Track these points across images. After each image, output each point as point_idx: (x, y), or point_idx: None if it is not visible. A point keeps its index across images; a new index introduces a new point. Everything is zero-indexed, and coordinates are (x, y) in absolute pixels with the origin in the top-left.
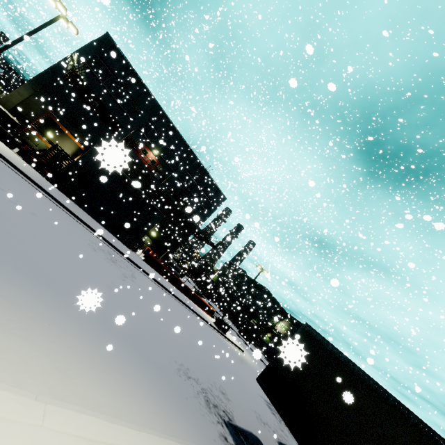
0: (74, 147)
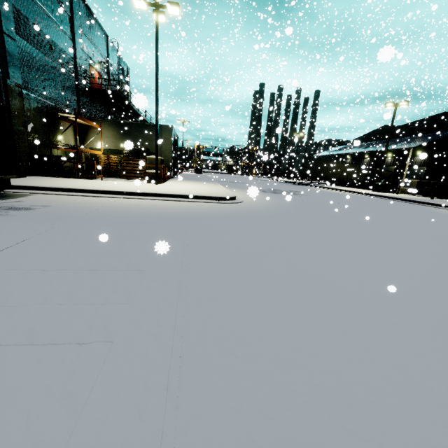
0: (70, 130)
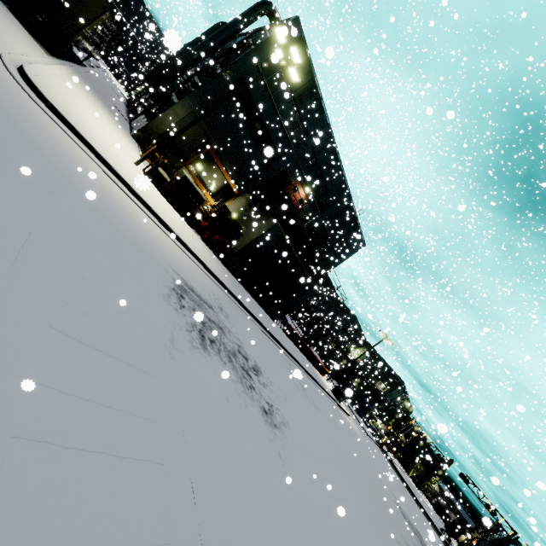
0: (221, 181)
